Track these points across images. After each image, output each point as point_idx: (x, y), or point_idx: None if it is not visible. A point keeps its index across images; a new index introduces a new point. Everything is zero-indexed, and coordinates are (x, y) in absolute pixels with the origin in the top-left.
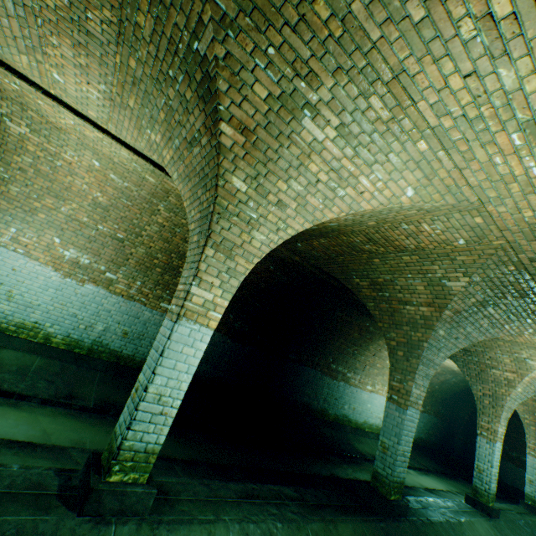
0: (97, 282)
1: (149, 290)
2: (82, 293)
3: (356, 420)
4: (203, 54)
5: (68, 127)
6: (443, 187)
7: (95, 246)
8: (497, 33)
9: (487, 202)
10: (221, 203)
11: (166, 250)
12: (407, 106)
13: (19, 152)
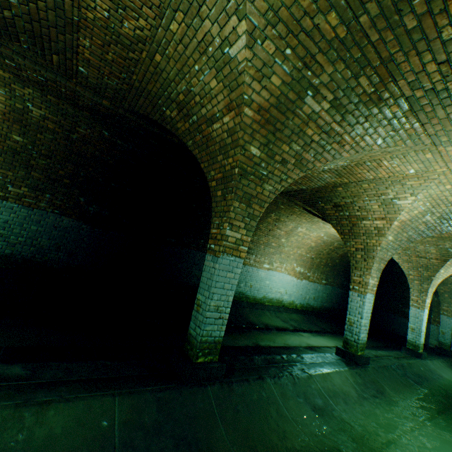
0: None
1: None
2: None
3: (254, 296)
4: None
5: None
6: None
7: None
8: None
9: None
10: None
11: None
12: None
13: None
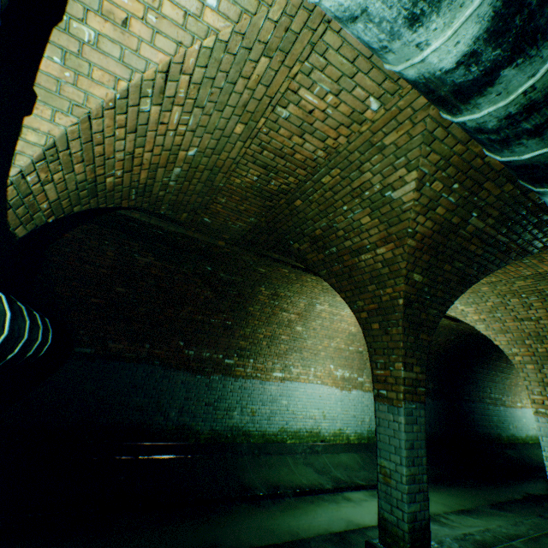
0: (356, 387)
1: None
2: (352, 398)
3: (520, 436)
4: None
5: None
6: None
7: (348, 362)
8: None
9: None
10: None
11: None
12: None
13: (315, 319)
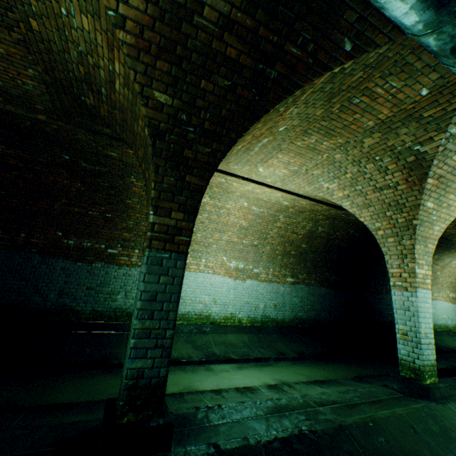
0: (251, 277)
1: (277, 272)
2: (246, 287)
3: None
4: (423, 151)
5: (242, 191)
6: None
7: (243, 255)
8: None
9: None
10: (419, 218)
11: (281, 243)
12: None
13: (201, 212)
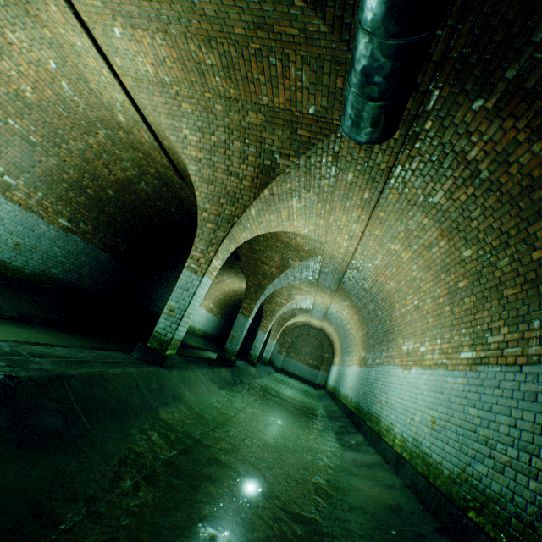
0: None
1: (50, 203)
2: None
3: None
4: (278, 163)
5: (60, 35)
6: (317, 234)
7: None
8: (358, 219)
9: (327, 245)
10: (241, 219)
11: (81, 169)
12: (327, 212)
13: None
